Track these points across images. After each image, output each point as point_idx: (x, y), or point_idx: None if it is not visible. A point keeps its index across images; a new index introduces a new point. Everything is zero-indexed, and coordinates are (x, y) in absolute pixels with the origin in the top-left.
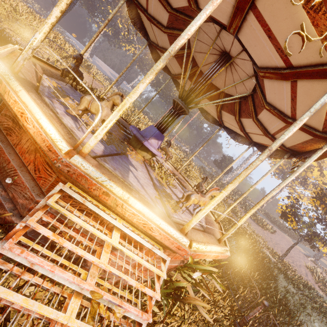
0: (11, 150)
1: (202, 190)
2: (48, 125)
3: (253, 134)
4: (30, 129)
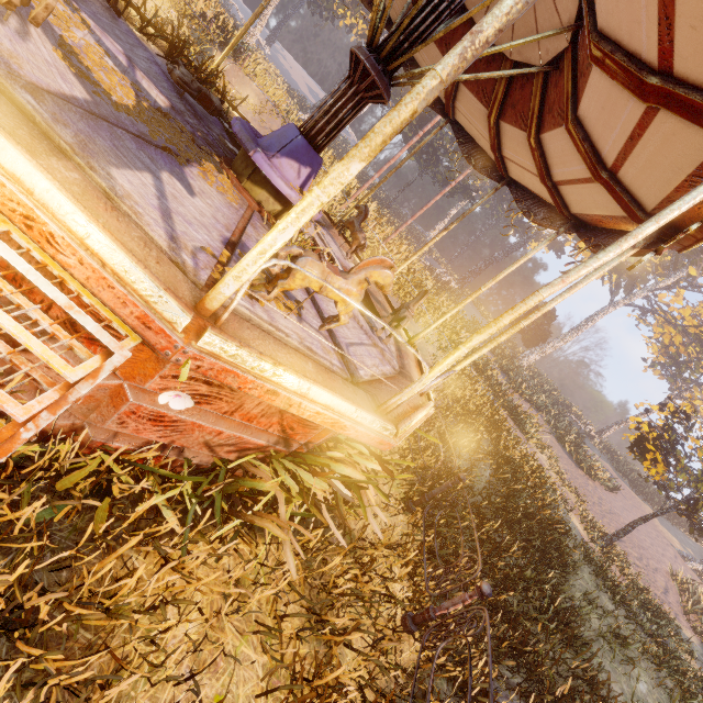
0: None
1: (404, 315)
2: None
3: (569, 186)
4: None
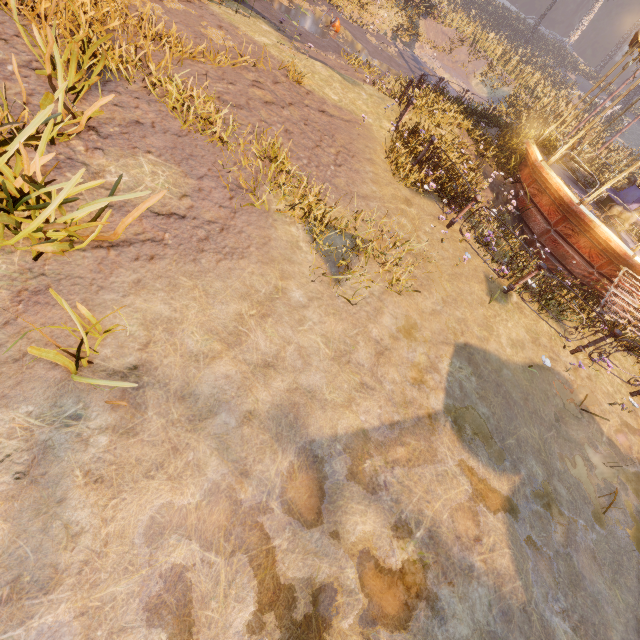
0: (567, 245)
1: None
2: (621, 243)
3: None
4: (612, 245)
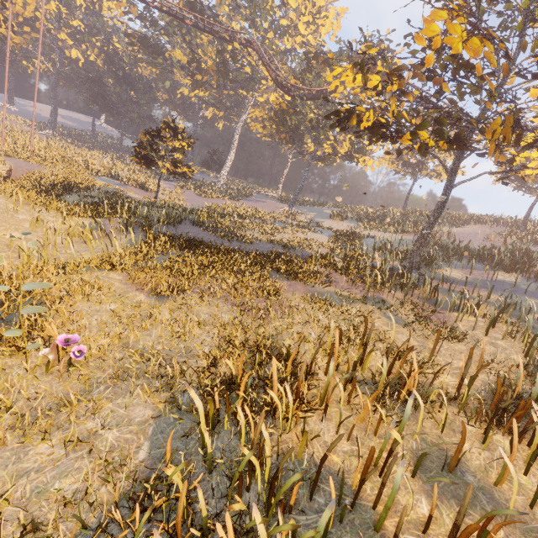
0: None
1: None
2: None
3: None
4: None
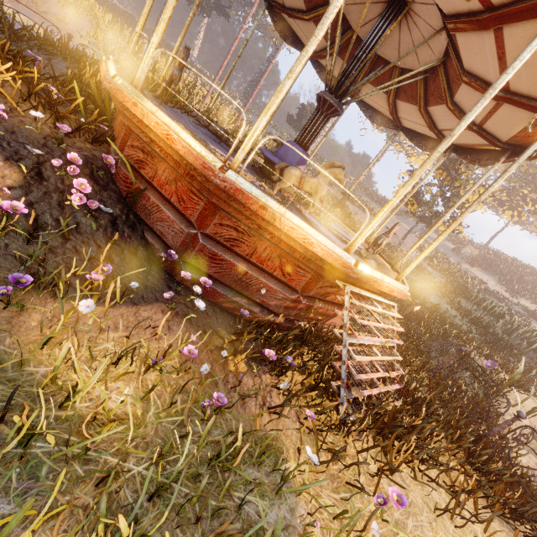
0: (240, 260)
1: (349, 212)
2: (329, 243)
3: (408, 121)
4: (318, 252)
